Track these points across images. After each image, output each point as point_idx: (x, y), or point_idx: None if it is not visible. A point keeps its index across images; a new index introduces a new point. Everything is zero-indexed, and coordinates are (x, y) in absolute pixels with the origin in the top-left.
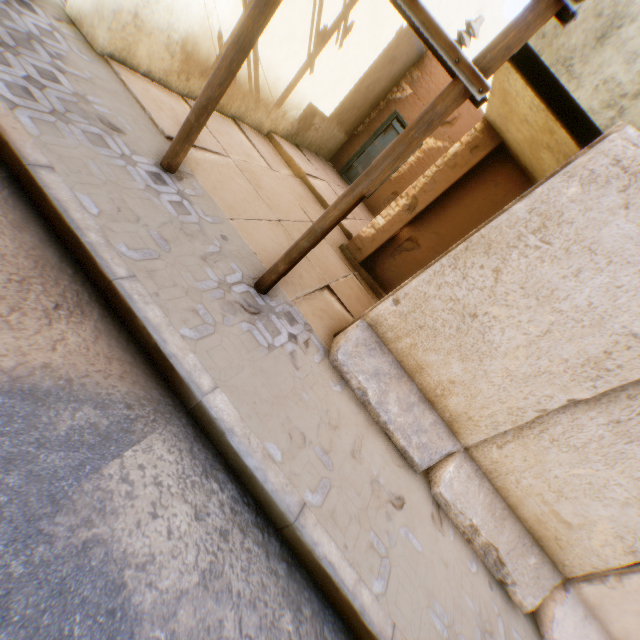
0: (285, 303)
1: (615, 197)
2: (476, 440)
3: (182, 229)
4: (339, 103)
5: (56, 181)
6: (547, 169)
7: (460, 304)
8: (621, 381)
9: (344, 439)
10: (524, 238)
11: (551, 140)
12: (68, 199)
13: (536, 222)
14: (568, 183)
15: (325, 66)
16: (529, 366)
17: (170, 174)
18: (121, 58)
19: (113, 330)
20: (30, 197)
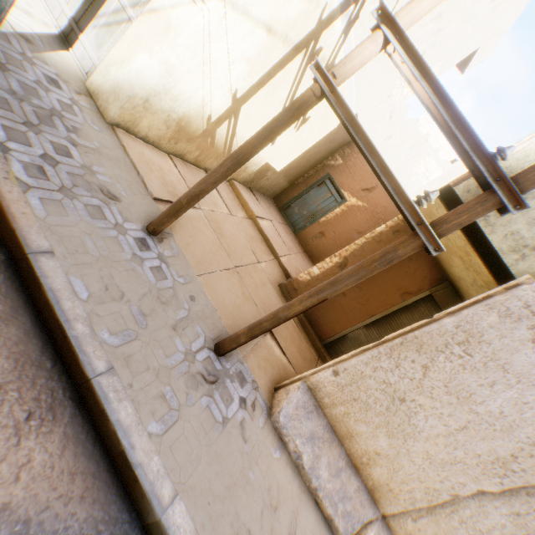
0: (237, 361)
1: (524, 332)
2: (394, 510)
3: (159, 297)
4: (288, 163)
5: (53, 267)
6: (455, 266)
7: (392, 388)
8: (524, 482)
9: (282, 520)
10: (450, 346)
11: (465, 257)
12: (62, 287)
13: (461, 336)
14: (488, 313)
15: (283, 140)
16: (447, 453)
17: (153, 237)
18: (125, 126)
19: (81, 432)
20: (23, 280)
